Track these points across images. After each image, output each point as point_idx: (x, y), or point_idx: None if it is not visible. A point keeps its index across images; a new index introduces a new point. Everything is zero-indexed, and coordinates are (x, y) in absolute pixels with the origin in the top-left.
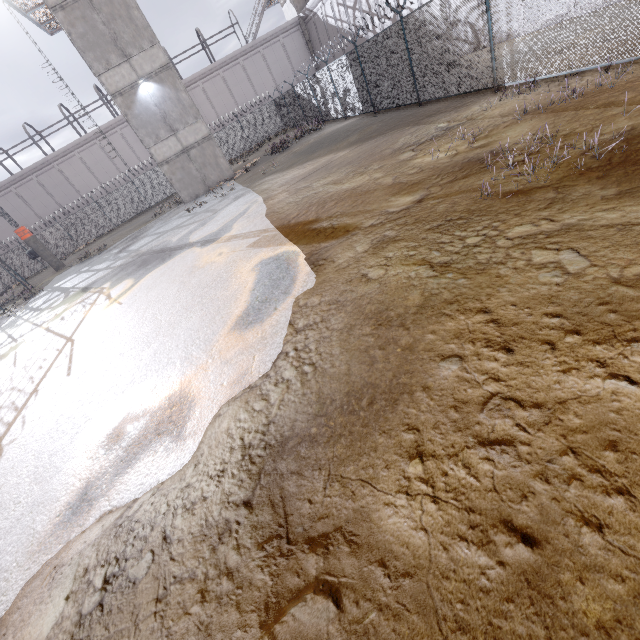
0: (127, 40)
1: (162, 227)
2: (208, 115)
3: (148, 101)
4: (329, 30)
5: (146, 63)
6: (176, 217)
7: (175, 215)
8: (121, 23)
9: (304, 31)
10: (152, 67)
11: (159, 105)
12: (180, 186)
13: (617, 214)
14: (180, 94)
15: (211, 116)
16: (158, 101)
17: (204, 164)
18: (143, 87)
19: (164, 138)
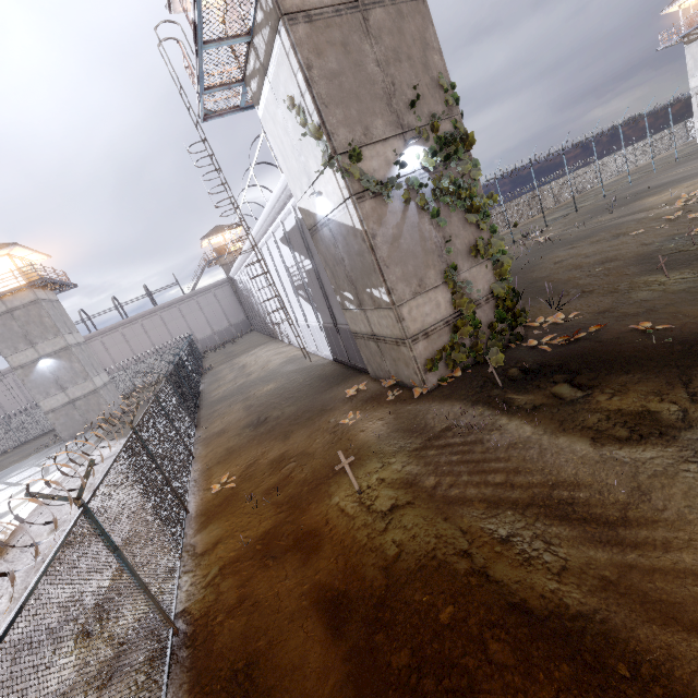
0: (36, 335)
1: (19, 474)
2: (143, 342)
3: (45, 370)
4: (242, 292)
5: (49, 347)
6: (38, 463)
7: (43, 458)
8: (34, 325)
9: (232, 286)
10: (53, 349)
11: (54, 372)
12: (62, 428)
13: (4, 604)
14: (74, 364)
15: (146, 343)
16: (54, 370)
17: (88, 410)
18: (43, 362)
19: (54, 394)
